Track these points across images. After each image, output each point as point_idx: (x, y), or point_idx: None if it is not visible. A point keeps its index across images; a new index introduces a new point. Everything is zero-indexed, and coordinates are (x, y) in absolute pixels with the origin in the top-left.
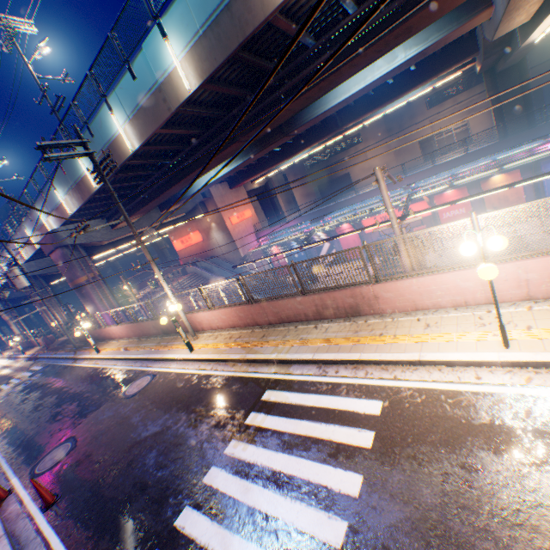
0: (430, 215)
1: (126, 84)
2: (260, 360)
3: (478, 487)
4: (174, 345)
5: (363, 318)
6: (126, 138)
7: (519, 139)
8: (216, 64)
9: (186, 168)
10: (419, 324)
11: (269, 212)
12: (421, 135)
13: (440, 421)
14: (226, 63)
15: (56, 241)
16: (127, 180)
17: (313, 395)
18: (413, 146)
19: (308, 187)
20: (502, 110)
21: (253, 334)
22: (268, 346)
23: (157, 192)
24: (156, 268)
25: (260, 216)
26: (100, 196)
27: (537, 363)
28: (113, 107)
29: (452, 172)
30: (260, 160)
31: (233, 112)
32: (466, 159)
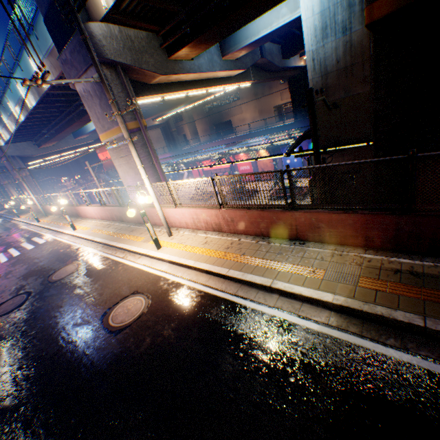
0: (233, 166)
1: (11, 93)
2: (47, 228)
3: (30, 255)
4: (40, 219)
5: (80, 218)
6: (17, 115)
7: (271, 131)
8: (36, 102)
9: (62, 128)
10: (81, 222)
11: (170, 142)
12: (275, 102)
13: (46, 245)
14: (41, 102)
15: (2, 153)
16: (34, 128)
17: (40, 239)
18: (270, 109)
19: (206, 126)
20: (294, 103)
21: (59, 219)
22: (53, 224)
23: (53, 135)
24: (25, 184)
25: (162, 144)
26: (20, 134)
27: (72, 235)
28: (9, 100)
29: (214, 148)
30: (147, 110)
31: (69, 109)
32: (249, 137)
